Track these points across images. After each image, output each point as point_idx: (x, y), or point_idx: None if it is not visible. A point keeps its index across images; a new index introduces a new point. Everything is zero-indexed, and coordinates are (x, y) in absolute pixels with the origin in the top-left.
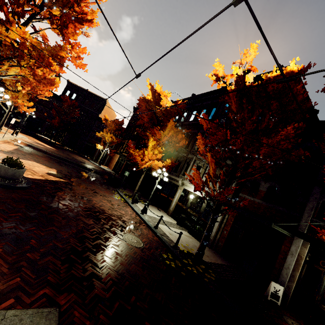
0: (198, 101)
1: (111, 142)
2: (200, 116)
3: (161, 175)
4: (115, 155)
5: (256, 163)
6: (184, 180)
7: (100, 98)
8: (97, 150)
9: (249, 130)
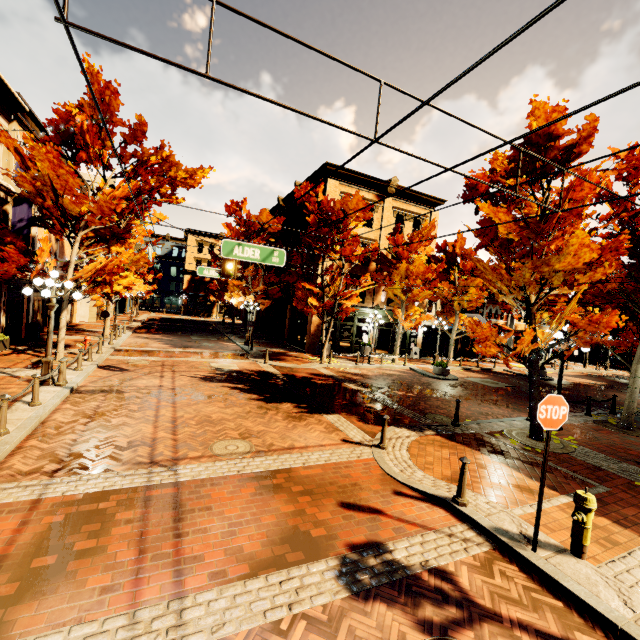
0: None
1: None
2: None
3: None
4: None
5: None
6: None
7: None
8: None
9: None
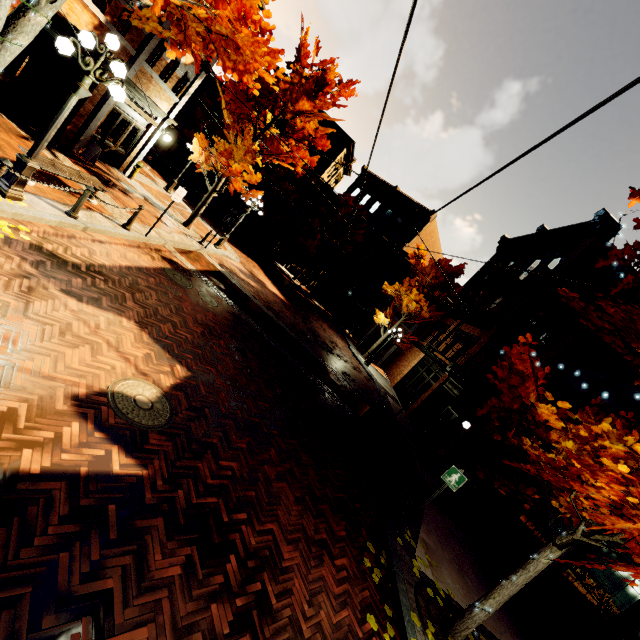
0: None
1: (413, 314)
2: None
3: None
4: (411, 349)
5: None
6: None
7: (419, 209)
8: (374, 323)
9: None
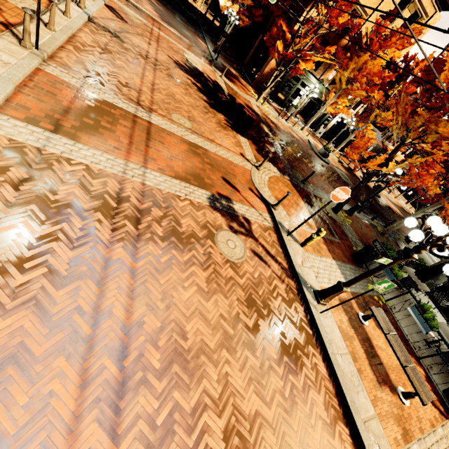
0: None
1: None
2: None
3: None
4: None
5: None
6: None
7: None
8: None
9: None
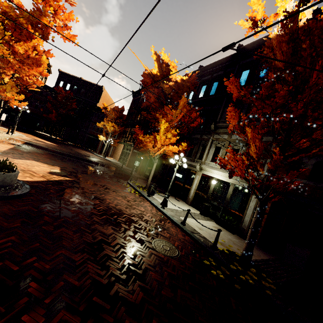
0: (207, 73)
1: (113, 132)
2: (211, 90)
3: (179, 161)
4: (119, 145)
5: (318, 134)
6: (201, 164)
7: (96, 86)
8: (99, 141)
9: (321, 85)
